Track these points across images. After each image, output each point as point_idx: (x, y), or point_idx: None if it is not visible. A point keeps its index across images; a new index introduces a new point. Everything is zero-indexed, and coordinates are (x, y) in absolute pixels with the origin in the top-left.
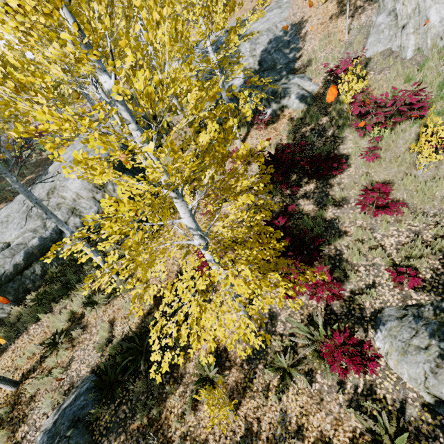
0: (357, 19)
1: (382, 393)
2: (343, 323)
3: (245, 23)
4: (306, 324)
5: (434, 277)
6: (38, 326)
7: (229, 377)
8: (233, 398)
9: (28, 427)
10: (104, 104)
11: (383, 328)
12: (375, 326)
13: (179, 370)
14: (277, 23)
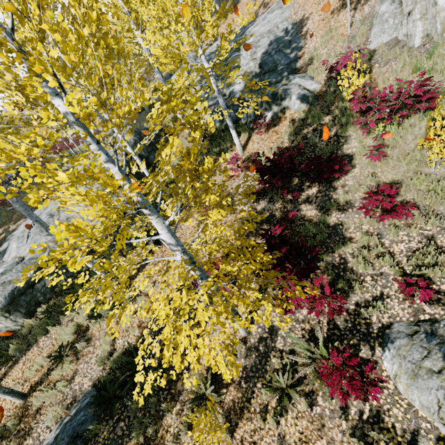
0: (360, 10)
1: (391, 421)
2: (346, 340)
3: (247, 27)
4: (307, 340)
5: None
6: (47, 338)
7: (227, 395)
8: (230, 419)
9: (32, 440)
10: None
11: (392, 346)
12: (383, 343)
13: (177, 386)
14: (278, 24)
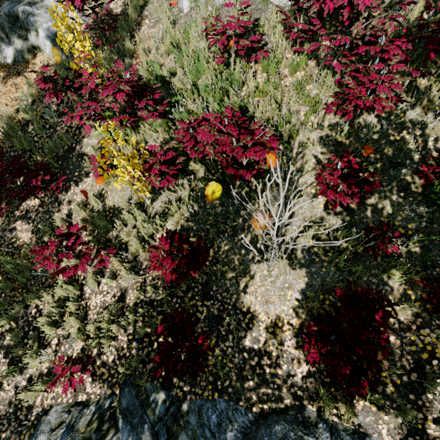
0: None
1: None
2: None
3: None
4: None
5: (116, 360)
6: None
7: None
8: None
9: None
10: None
11: None
12: (32, 437)
13: None
14: None
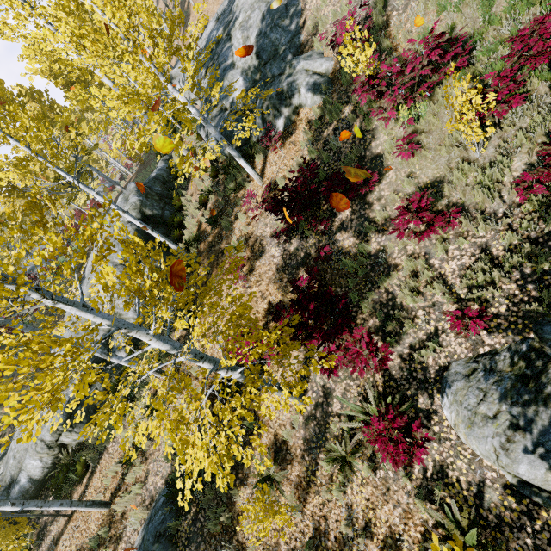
0: None
1: (455, 475)
2: (398, 395)
3: None
4: (360, 400)
5: (511, 308)
6: (114, 443)
7: (292, 471)
8: (298, 495)
9: (124, 543)
10: (123, 168)
11: (449, 392)
12: (441, 389)
13: (243, 469)
14: None
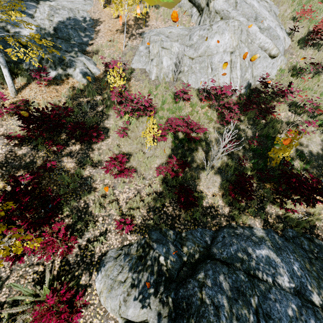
0: (132, 41)
1: None
2: (70, 275)
3: None
4: (34, 284)
5: (142, 222)
6: None
7: None
8: None
9: None
10: None
11: (103, 269)
12: (99, 268)
13: None
14: (80, 10)
